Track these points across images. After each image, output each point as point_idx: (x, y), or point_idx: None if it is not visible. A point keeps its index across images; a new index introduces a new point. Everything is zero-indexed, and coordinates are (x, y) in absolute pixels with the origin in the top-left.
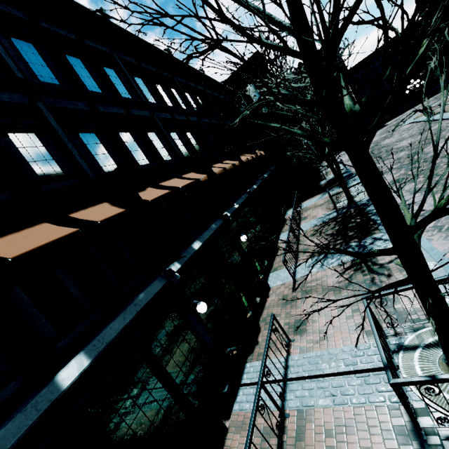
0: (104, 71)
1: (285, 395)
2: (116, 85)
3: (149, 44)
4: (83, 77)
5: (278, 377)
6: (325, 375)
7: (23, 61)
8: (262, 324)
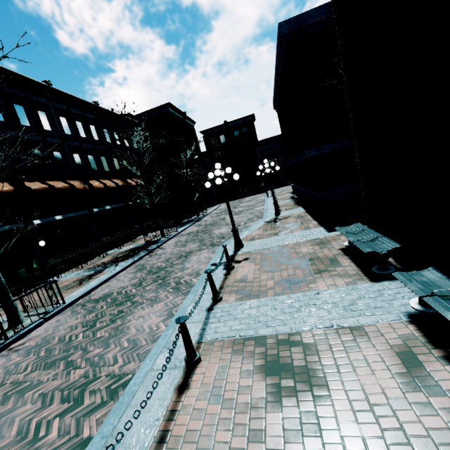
0: None
1: None
2: None
3: (20, 75)
4: None
5: None
6: None
7: None
8: None
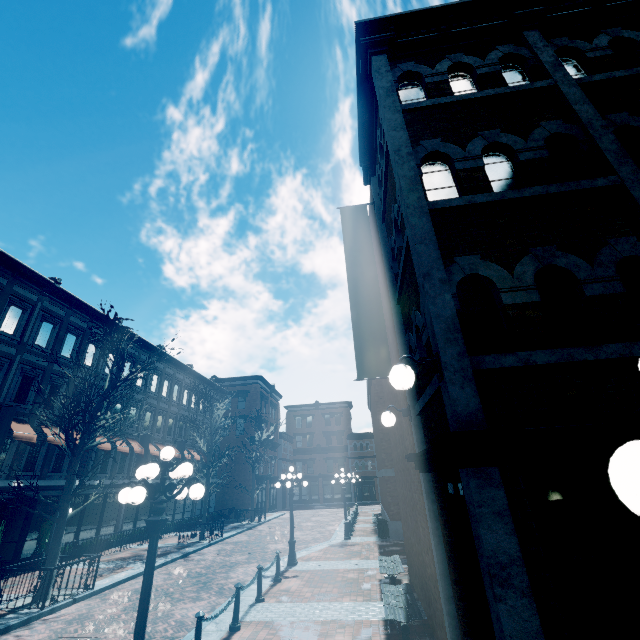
0: (88, 346)
1: None
2: (88, 355)
3: (145, 340)
4: (66, 346)
5: None
6: None
7: (37, 333)
8: None
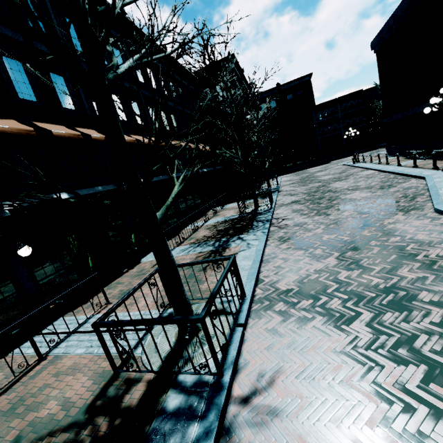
0: None
1: (60, 344)
2: None
3: None
4: None
5: (71, 329)
6: (105, 332)
7: None
8: (105, 289)
